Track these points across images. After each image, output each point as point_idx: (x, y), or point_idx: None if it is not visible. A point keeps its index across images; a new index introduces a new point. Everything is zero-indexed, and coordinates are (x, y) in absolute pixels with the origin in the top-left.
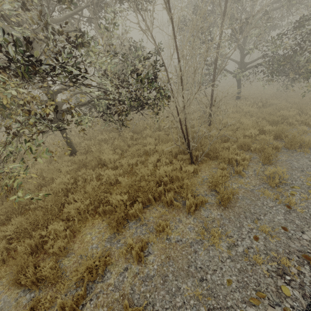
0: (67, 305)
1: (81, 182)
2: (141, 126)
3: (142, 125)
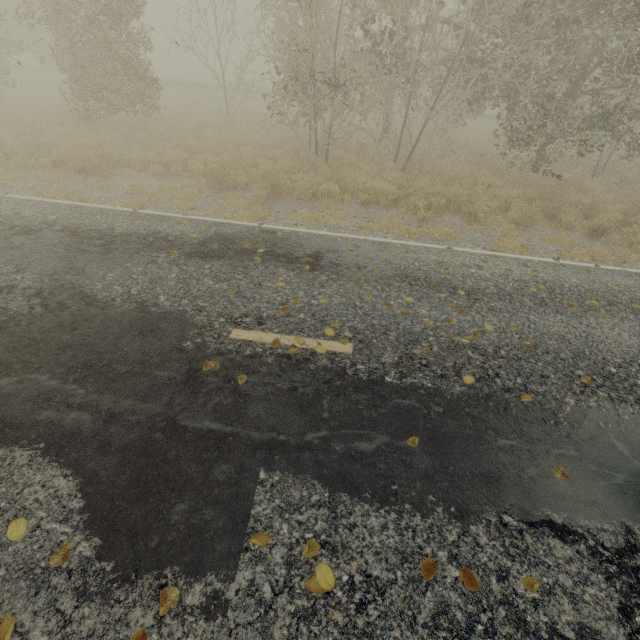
0: (596, 225)
1: (572, 190)
2: (634, 175)
3: (636, 176)
